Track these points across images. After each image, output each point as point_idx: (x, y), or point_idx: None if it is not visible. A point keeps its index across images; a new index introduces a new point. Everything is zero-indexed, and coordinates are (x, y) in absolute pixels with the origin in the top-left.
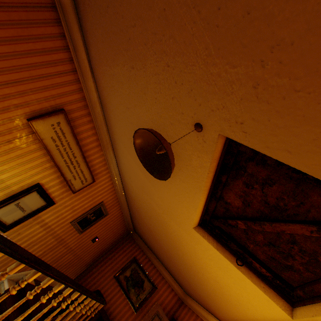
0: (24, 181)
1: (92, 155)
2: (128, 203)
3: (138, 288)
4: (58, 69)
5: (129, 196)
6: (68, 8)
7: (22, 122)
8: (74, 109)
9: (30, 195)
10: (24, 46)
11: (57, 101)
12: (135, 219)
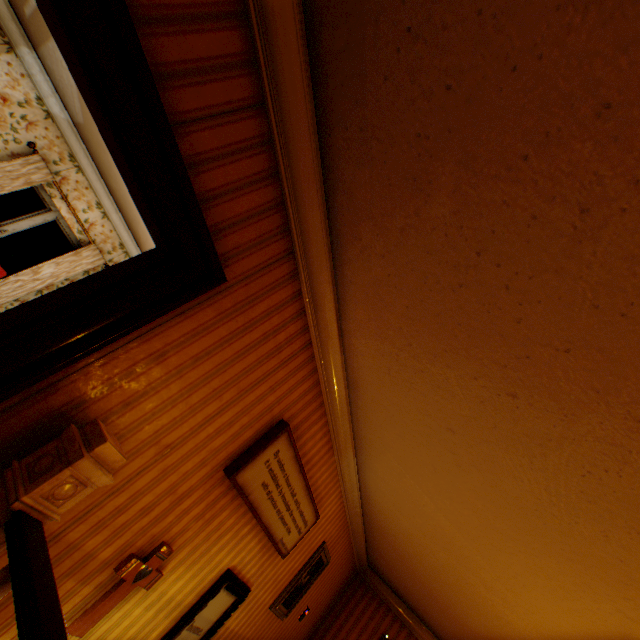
0: (205, 578)
1: (316, 472)
2: (364, 526)
3: None
4: (283, 355)
5: (374, 521)
6: (316, 247)
7: (215, 477)
8: (298, 409)
9: (213, 598)
10: (234, 346)
11: (274, 410)
12: (378, 554)
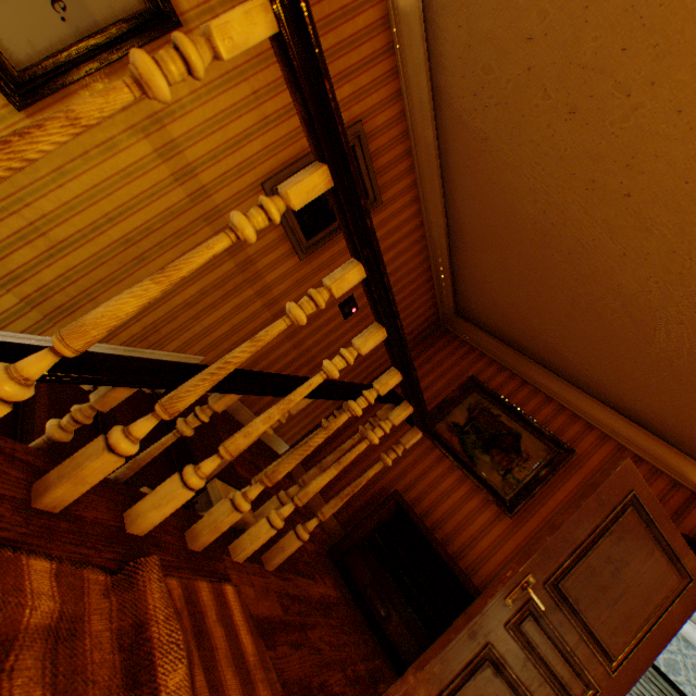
0: None
1: None
2: (441, 170)
3: (503, 454)
4: None
5: (453, 95)
6: None
7: None
8: None
9: None
10: None
11: None
12: (466, 244)
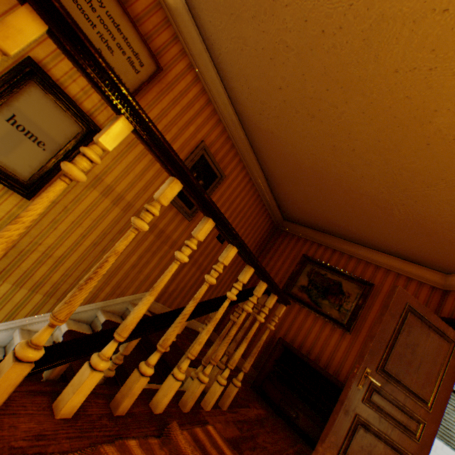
0: None
1: None
2: (253, 149)
3: (334, 297)
4: None
5: (248, 115)
6: None
7: None
8: None
9: (30, 98)
10: None
11: None
12: (278, 183)
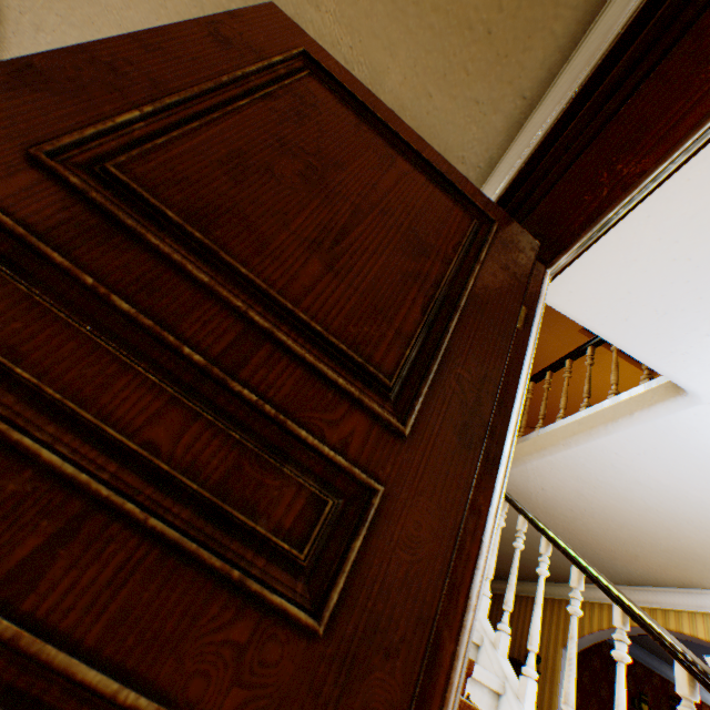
0: None
1: None
2: None
3: None
4: None
5: None
6: None
7: None
8: None
9: None
10: None
11: None
12: None
